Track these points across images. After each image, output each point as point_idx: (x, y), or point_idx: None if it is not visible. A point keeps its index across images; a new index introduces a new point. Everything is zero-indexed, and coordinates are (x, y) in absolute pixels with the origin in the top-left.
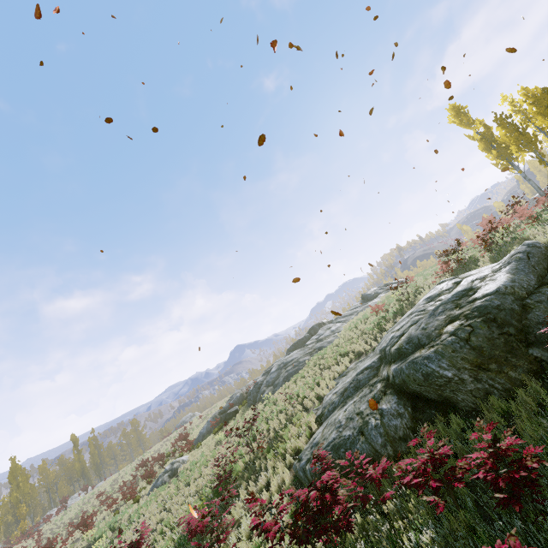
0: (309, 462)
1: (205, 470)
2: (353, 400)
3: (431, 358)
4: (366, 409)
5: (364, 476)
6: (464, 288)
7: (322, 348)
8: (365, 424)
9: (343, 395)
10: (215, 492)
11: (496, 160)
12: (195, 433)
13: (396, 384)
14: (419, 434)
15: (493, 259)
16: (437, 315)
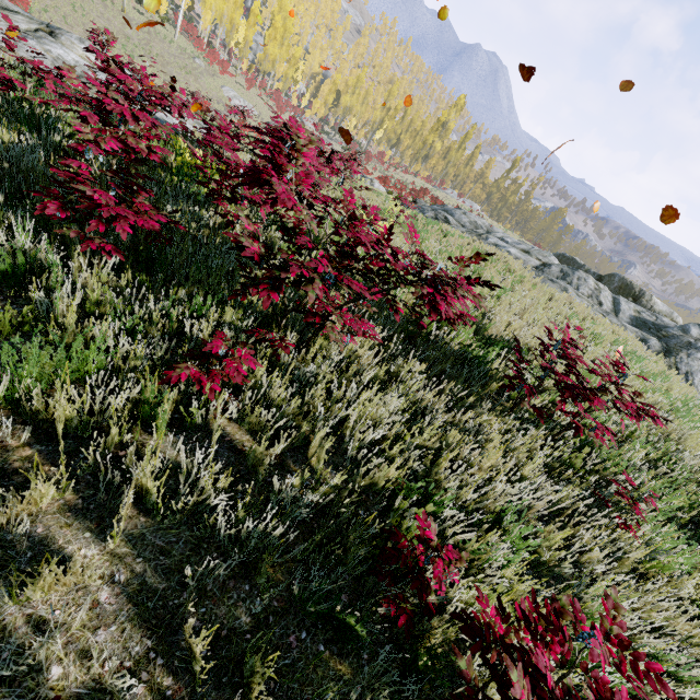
0: None
1: None
2: None
3: None
4: None
5: None
6: None
7: None
8: None
9: None
10: None
11: None
12: None
13: None
14: None
15: None
16: None
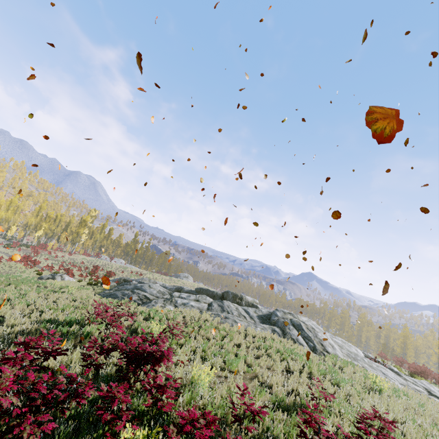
0: None
1: None
2: None
3: None
4: None
5: None
6: None
7: (144, 304)
8: None
9: None
10: None
11: None
12: None
13: None
14: None
15: None
16: None
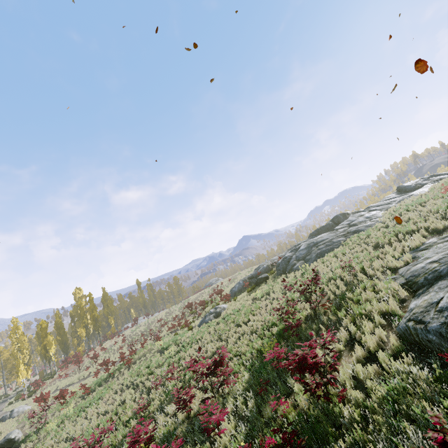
0: None
1: (253, 317)
2: None
3: None
4: None
5: None
6: None
7: (359, 231)
8: None
9: None
10: (276, 335)
11: None
12: (227, 290)
13: None
14: None
15: None
16: None
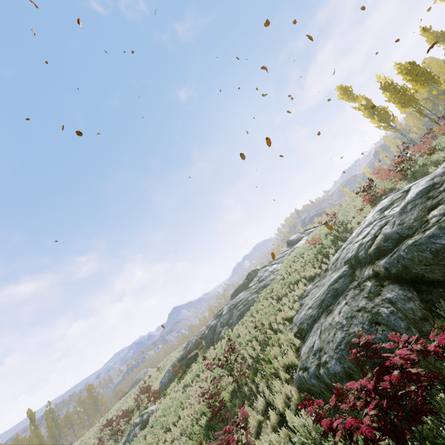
0: (321, 367)
1: (183, 412)
2: (341, 304)
3: (436, 235)
4: (367, 304)
5: (425, 351)
6: (426, 185)
7: (266, 286)
8: (375, 315)
9: (321, 306)
10: (206, 428)
11: (378, 124)
12: (156, 384)
13: (392, 275)
14: (434, 313)
15: (412, 181)
16: (410, 211)
